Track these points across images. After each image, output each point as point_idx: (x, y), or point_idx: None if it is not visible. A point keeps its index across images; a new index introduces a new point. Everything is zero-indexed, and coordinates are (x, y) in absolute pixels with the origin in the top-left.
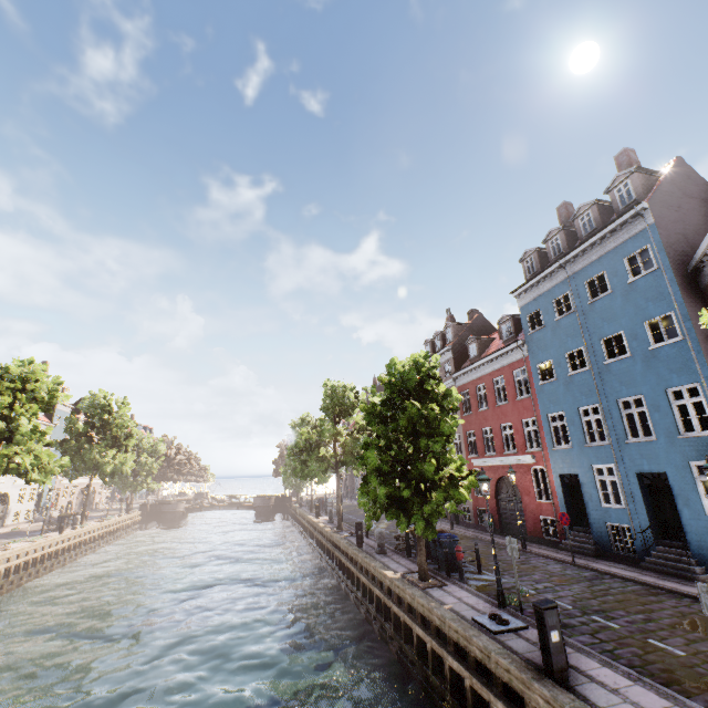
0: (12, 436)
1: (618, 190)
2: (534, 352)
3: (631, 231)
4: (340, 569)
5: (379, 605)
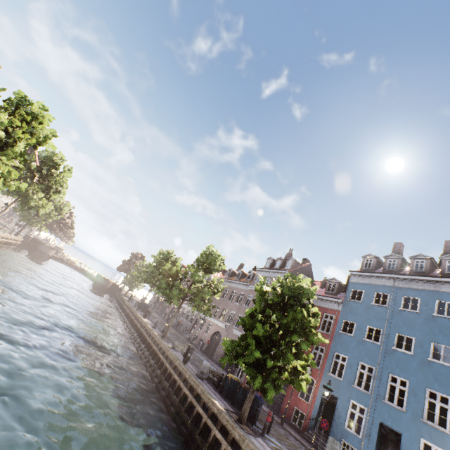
0: (5, 148)
1: (449, 262)
2: (346, 312)
3: (449, 289)
4: (158, 368)
5: (195, 419)
